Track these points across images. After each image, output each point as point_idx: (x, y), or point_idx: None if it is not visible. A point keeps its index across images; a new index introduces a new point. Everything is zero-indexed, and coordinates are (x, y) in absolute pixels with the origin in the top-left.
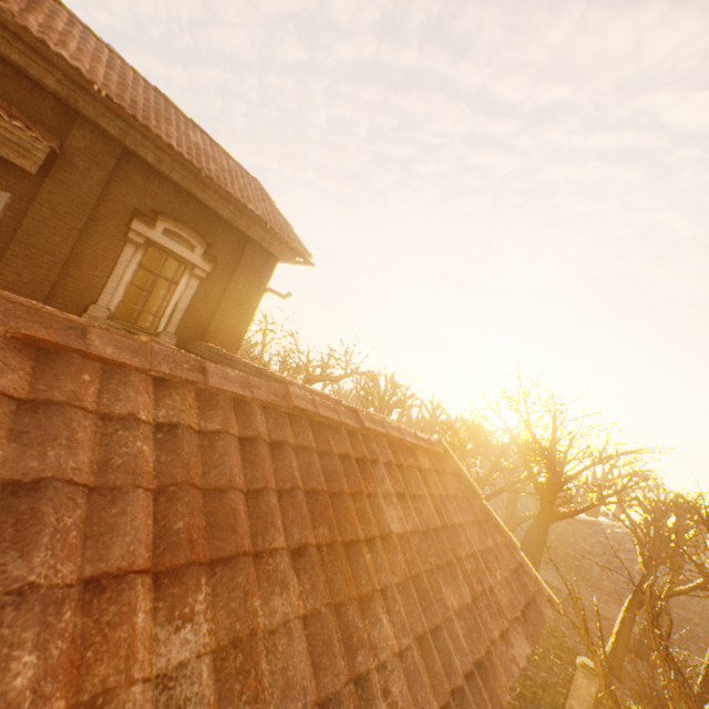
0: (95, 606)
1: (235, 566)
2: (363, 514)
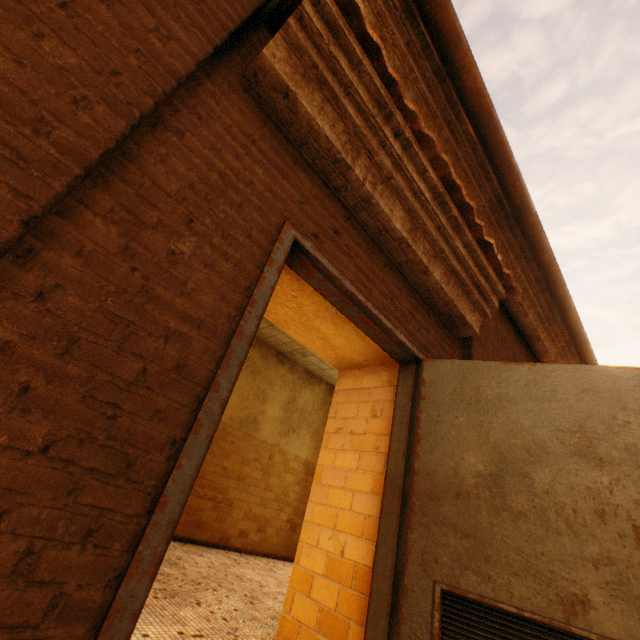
0: None
1: None
2: None
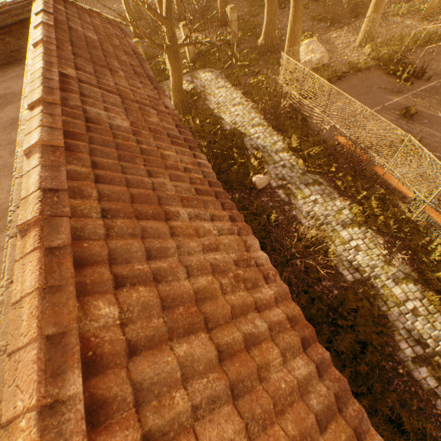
0: (115, 76)
1: (109, 64)
2: (93, 41)
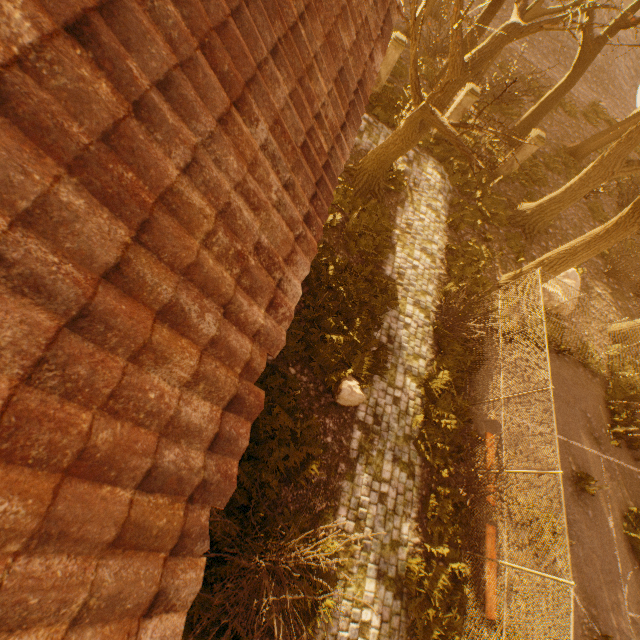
0: (229, 131)
1: (258, 82)
2: None
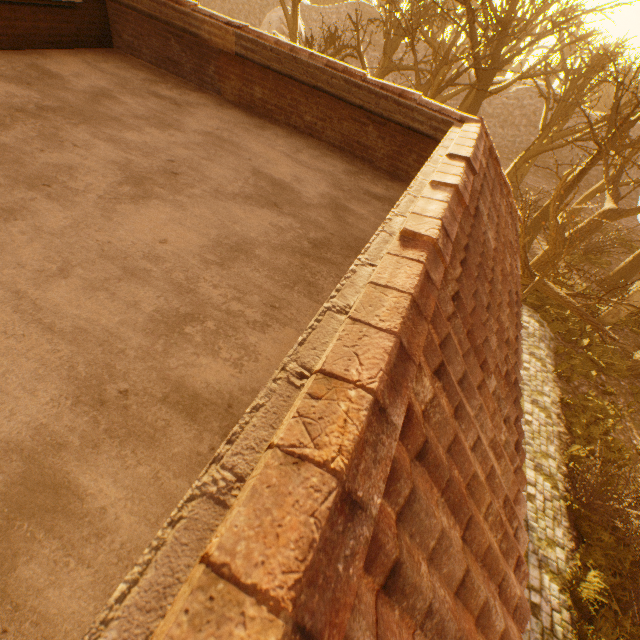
0: (482, 392)
1: (487, 340)
2: (487, 254)
